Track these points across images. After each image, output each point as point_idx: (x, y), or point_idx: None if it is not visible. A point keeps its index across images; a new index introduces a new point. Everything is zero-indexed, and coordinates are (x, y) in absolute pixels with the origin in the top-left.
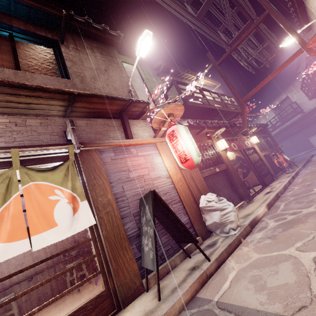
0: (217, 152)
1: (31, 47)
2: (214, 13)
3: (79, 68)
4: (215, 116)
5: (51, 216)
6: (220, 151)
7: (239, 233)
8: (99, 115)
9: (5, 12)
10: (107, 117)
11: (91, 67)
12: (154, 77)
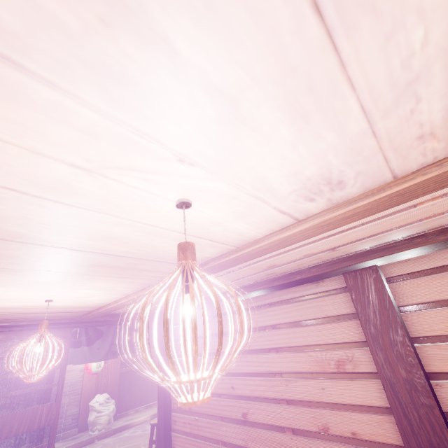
0: None
1: None
2: None
3: None
4: None
5: None
6: None
7: (98, 434)
8: None
9: None
10: None
11: None
12: None
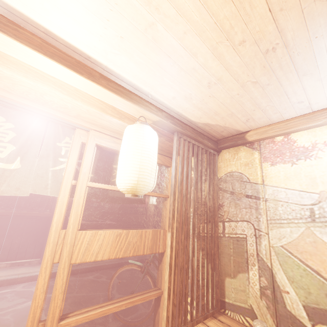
0: None
1: None
2: None
3: None
4: None
5: None
6: None
7: None
8: None
9: None
10: None
11: None
12: None
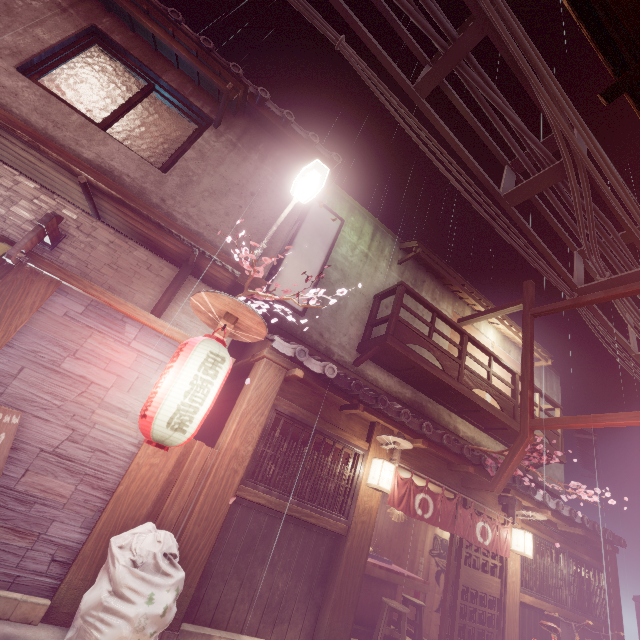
0: (354, 478)
1: (171, 112)
2: (558, 208)
3: (202, 168)
4: (470, 414)
5: None
6: (364, 484)
7: None
8: (155, 246)
9: (171, 60)
10: (170, 256)
11: (227, 177)
12: (387, 262)
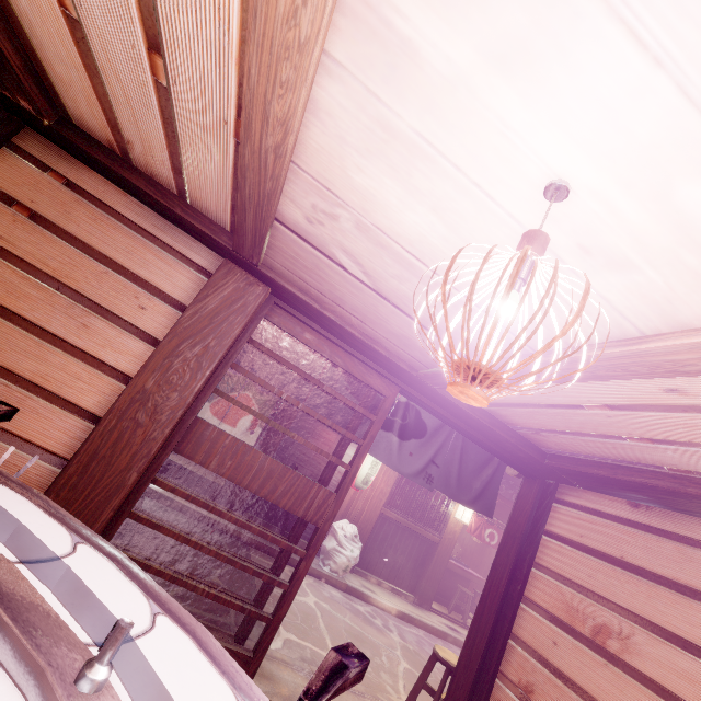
0: (446, 512)
1: None
2: None
3: None
4: None
5: (238, 420)
6: (453, 517)
7: (328, 574)
8: None
9: None
10: None
11: None
12: None
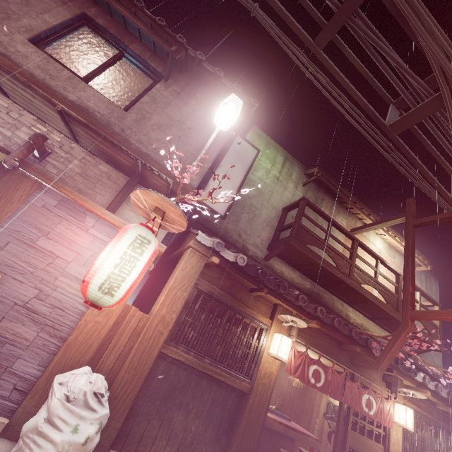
0: (258, 347)
1: (135, 72)
2: (437, 135)
3: (153, 109)
4: (359, 305)
5: None
6: (266, 353)
7: None
8: (115, 162)
9: (136, 36)
10: (126, 170)
11: (171, 116)
12: (294, 184)
